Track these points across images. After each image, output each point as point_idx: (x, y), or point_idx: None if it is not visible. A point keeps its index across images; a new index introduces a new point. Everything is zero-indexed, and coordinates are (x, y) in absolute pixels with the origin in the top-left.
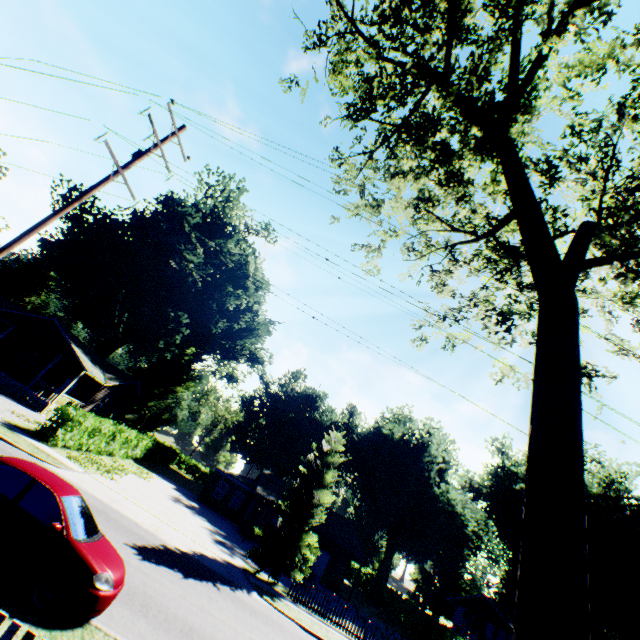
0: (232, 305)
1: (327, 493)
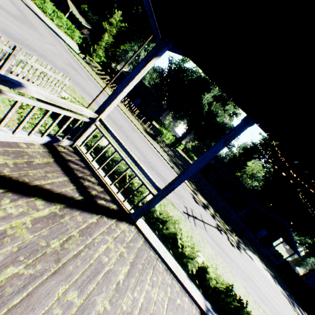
0: None
1: (106, 35)
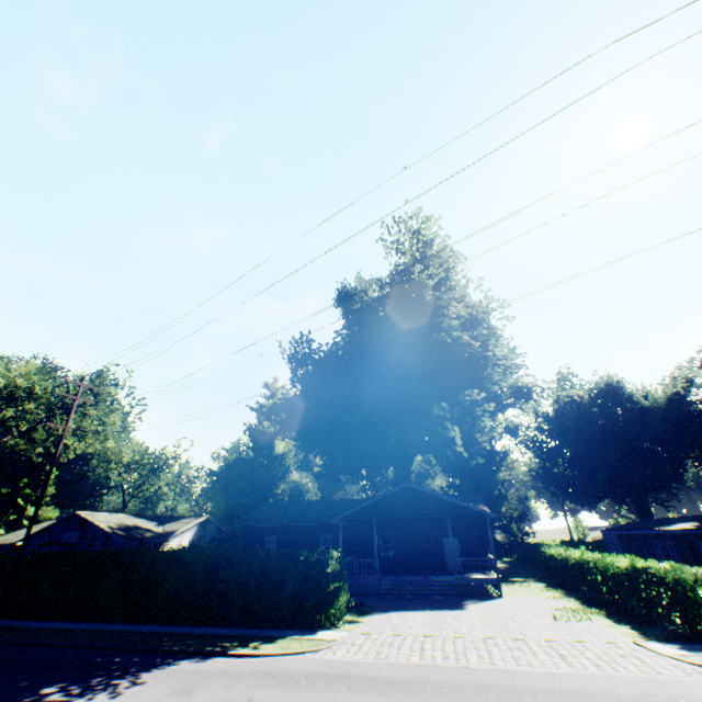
0: (500, 346)
1: None
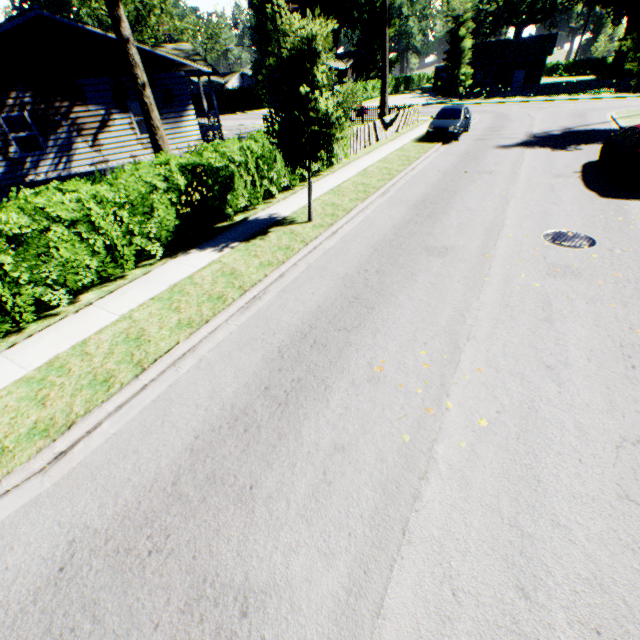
0: None
1: (466, 42)
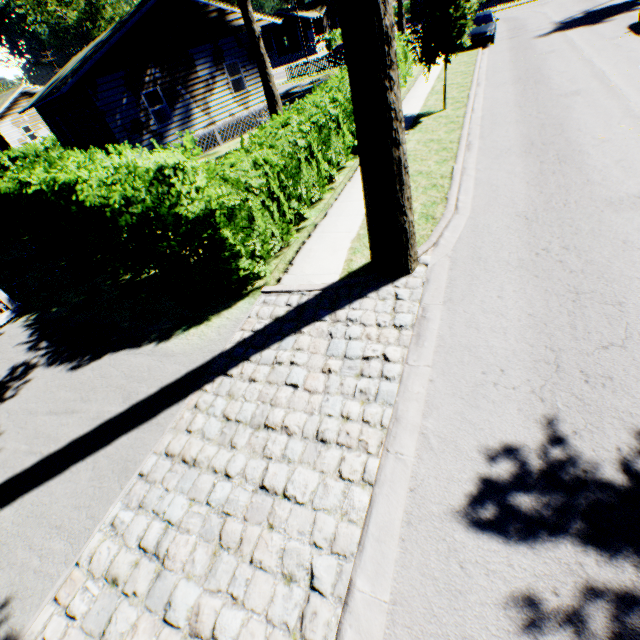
0: None
1: None
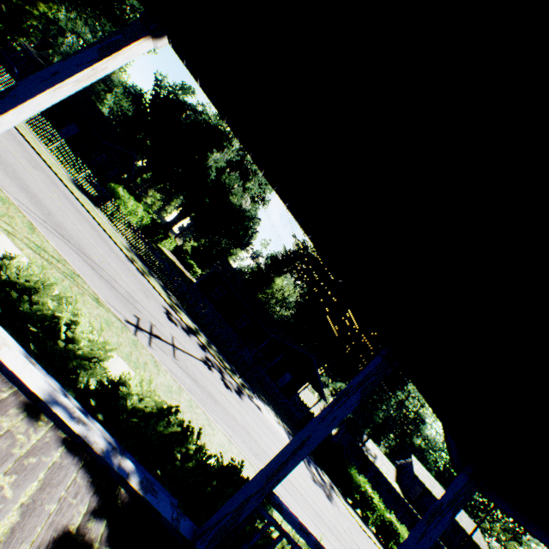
0: None
1: None
